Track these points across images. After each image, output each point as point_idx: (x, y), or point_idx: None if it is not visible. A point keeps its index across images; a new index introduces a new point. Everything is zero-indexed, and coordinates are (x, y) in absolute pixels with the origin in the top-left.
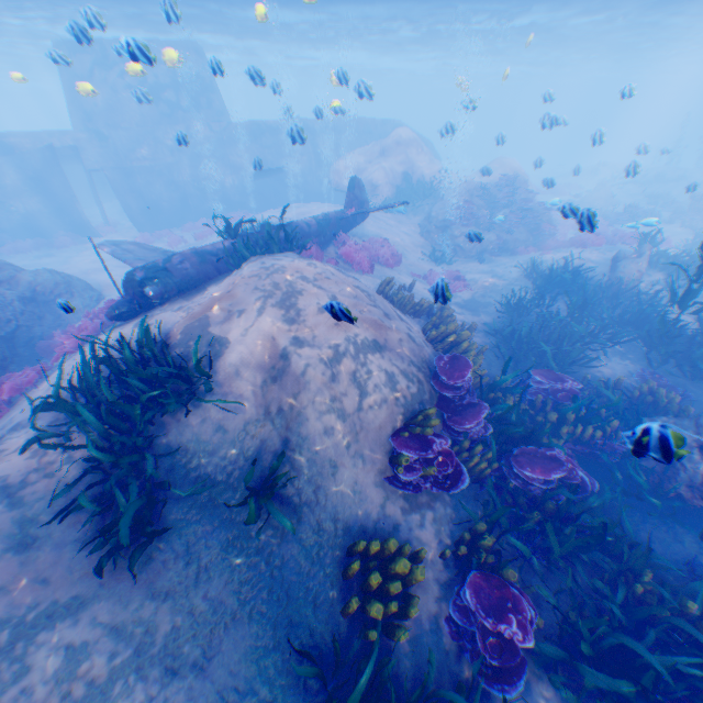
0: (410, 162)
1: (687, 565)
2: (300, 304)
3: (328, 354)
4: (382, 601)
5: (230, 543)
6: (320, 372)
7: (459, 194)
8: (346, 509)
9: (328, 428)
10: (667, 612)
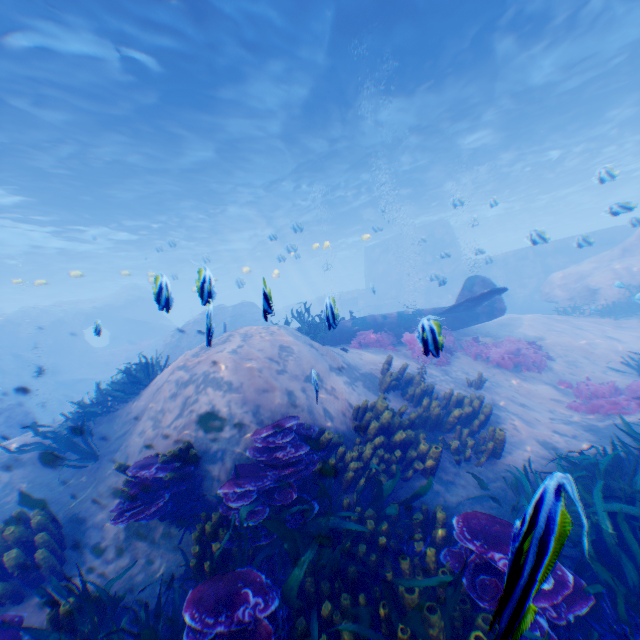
0: None
1: None
2: (213, 346)
3: (185, 377)
4: (19, 583)
5: (67, 480)
6: (170, 388)
7: None
8: (96, 496)
9: (144, 431)
10: None
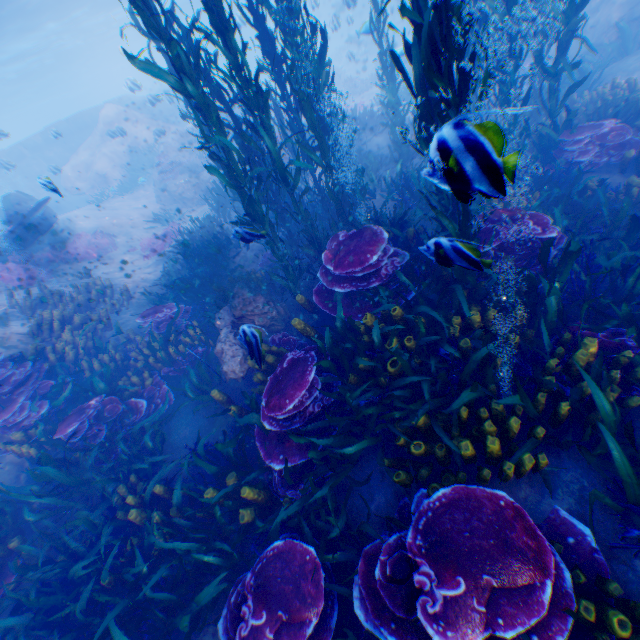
0: (131, 135)
1: (187, 447)
2: None
3: None
4: None
5: None
6: None
7: (171, 149)
8: None
9: None
10: (121, 513)
